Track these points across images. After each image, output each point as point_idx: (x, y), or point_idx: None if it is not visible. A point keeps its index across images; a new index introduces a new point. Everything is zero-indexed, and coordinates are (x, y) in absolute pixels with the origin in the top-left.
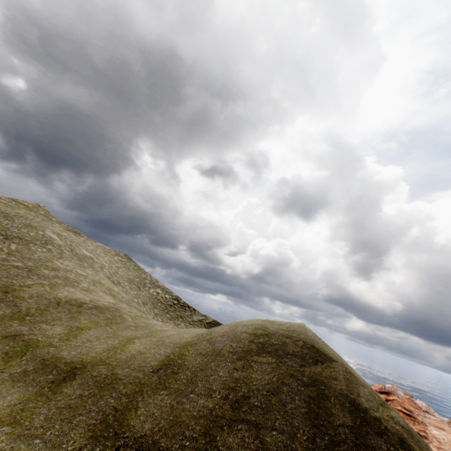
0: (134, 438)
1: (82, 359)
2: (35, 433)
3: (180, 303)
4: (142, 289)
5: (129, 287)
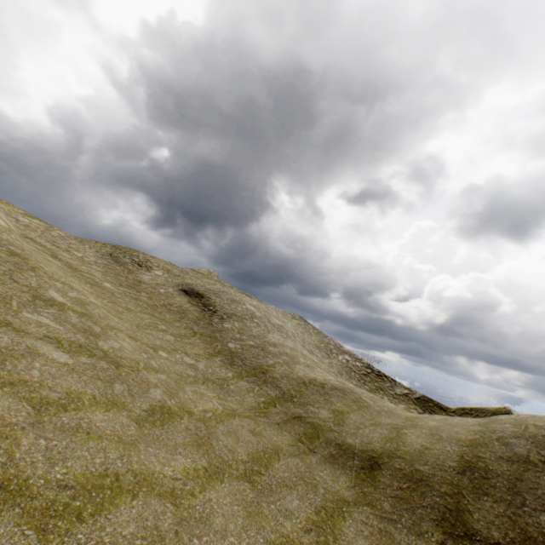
0: (488, 543)
1: (371, 447)
2: (392, 518)
3: (373, 372)
4: (331, 357)
5: (320, 355)
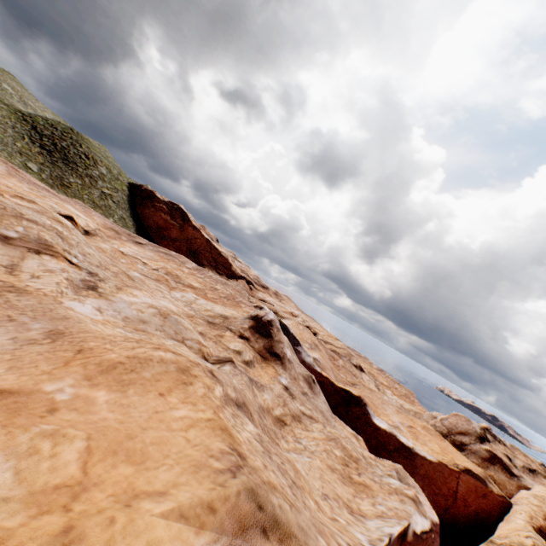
0: (19, 111)
1: (12, 106)
2: None
3: None
4: None
5: None
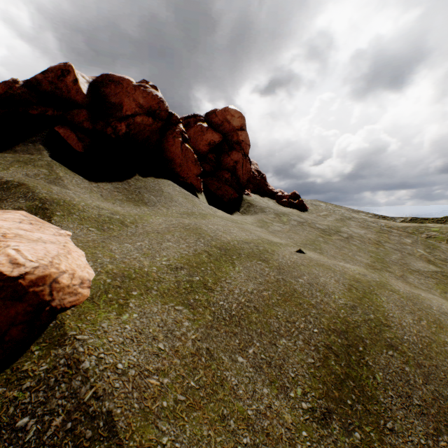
0: None
1: None
2: None
3: (379, 217)
4: None
5: None
